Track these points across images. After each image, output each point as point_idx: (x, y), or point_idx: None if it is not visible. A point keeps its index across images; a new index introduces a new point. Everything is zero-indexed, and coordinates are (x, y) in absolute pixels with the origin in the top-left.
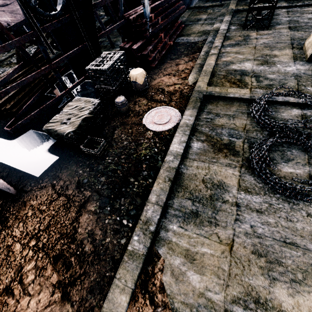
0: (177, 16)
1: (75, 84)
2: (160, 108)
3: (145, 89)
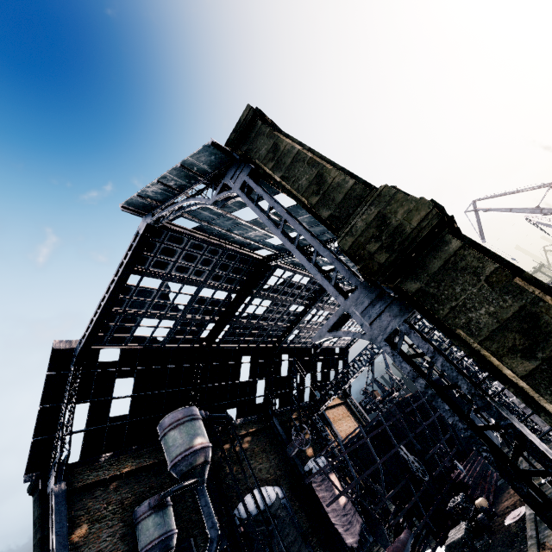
0: (484, 468)
1: (443, 530)
2: (511, 512)
3: (493, 512)
